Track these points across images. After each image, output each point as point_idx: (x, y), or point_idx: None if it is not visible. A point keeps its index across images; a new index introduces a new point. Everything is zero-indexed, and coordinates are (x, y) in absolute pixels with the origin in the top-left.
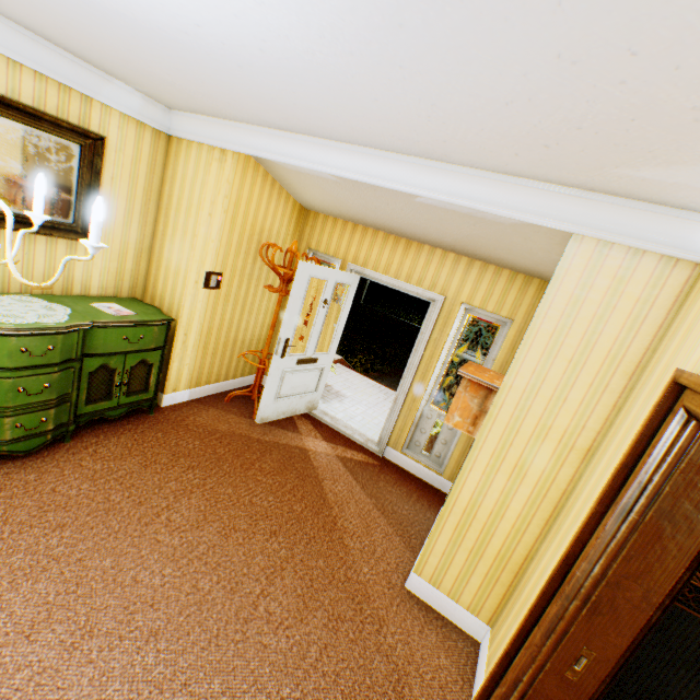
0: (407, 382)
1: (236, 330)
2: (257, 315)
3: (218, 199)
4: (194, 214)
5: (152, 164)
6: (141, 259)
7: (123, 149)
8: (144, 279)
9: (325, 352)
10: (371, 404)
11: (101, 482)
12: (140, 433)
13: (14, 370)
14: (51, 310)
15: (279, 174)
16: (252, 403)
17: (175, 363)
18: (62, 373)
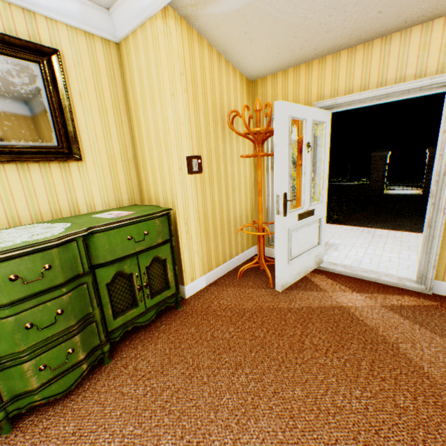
0: (442, 197)
1: (226, 210)
2: (239, 192)
3: (174, 78)
4: (157, 100)
5: (111, 75)
6: (130, 169)
7: (80, 63)
8: (138, 187)
9: (318, 202)
10: (364, 244)
11: (145, 418)
12: (174, 333)
13: (11, 305)
14: (50, 228)
15: (222, 36)
16: (260, 272)
17: (185, 254)
18: (73, 293)
